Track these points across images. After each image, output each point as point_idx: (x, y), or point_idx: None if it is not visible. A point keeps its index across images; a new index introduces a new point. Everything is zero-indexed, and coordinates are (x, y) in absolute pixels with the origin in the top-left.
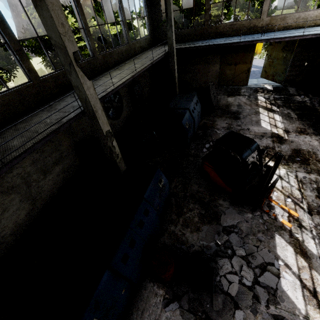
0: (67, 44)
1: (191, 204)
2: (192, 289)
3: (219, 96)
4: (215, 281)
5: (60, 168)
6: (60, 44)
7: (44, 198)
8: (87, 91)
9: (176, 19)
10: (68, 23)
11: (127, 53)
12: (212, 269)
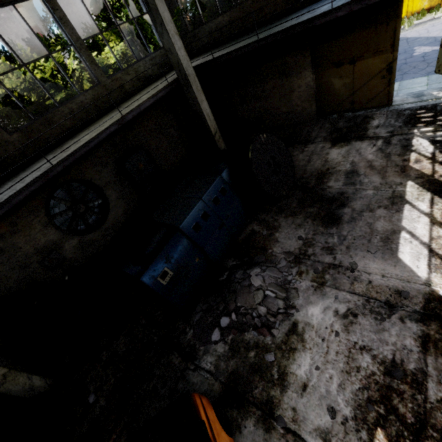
0: None
1: None
2: None
3: (312, 145)
4: None
5: None
6: None
7: None
8: None
9: None
10: None
11: (101, 103)
12: None
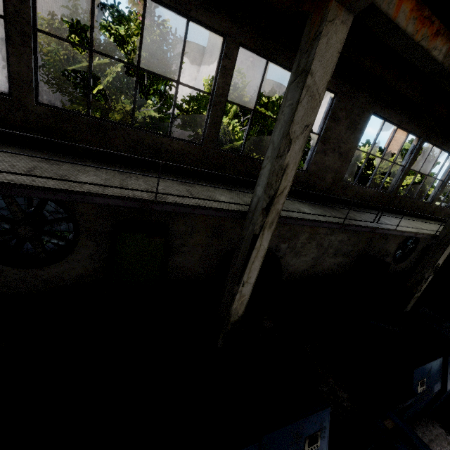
0: None
1: None
2: None
3: None
4: None
5: (340, 260)
6: None
7: (316, 270)
8: None
9: None
10: None
11: None
12: None
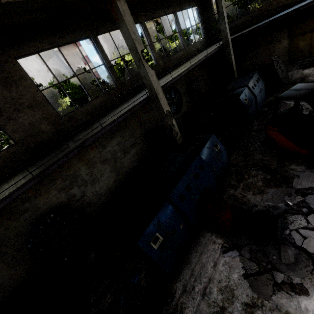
0: (137, 45)
1: (254, 171)
2: (254, 241)
3: (290, 72)
4: (283, 234)
5: (134, 150)
6: (133, 47)
7: (124, 172)
8: (151, 78)
9: (230, 14)
10: (137, 32)
11: (184, 57)
12: (276, 218)
